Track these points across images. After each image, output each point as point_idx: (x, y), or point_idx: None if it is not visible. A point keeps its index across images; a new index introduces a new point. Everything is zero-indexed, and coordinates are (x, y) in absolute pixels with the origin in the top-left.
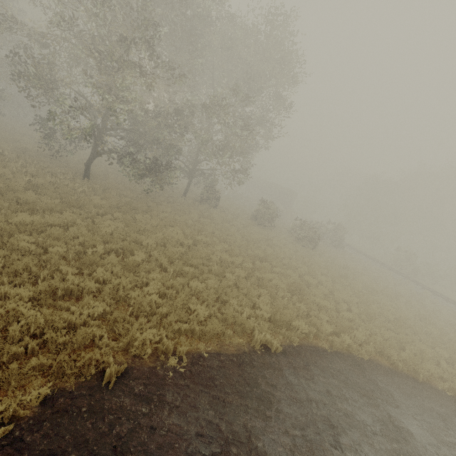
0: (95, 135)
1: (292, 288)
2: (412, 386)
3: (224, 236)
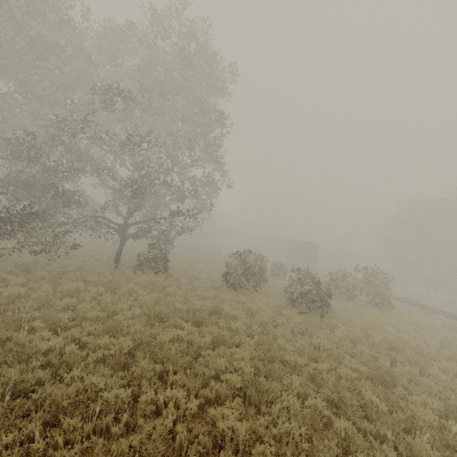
0: None
1: None
2: None
3: (80, 313)
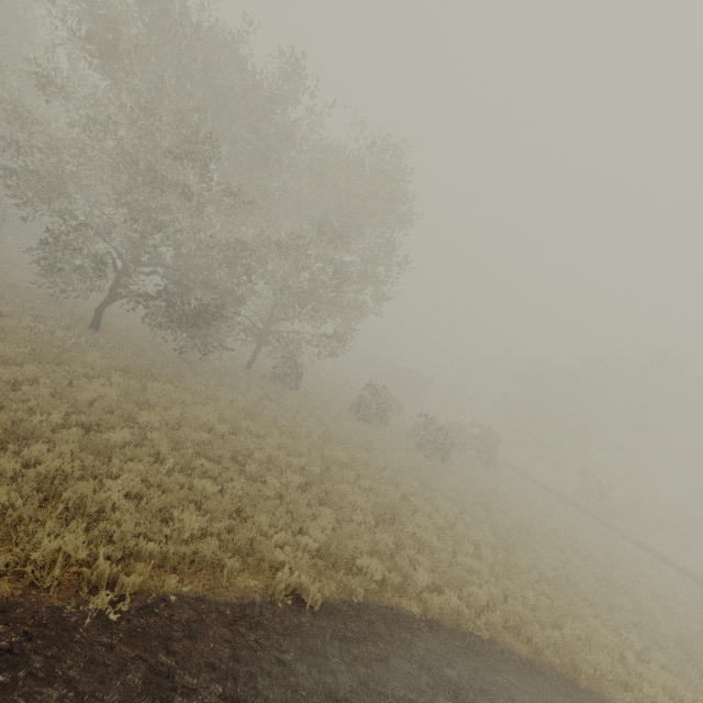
0: (116, 270)
1: (380, 512)
2: (564, 694)
3: (291, 427)
